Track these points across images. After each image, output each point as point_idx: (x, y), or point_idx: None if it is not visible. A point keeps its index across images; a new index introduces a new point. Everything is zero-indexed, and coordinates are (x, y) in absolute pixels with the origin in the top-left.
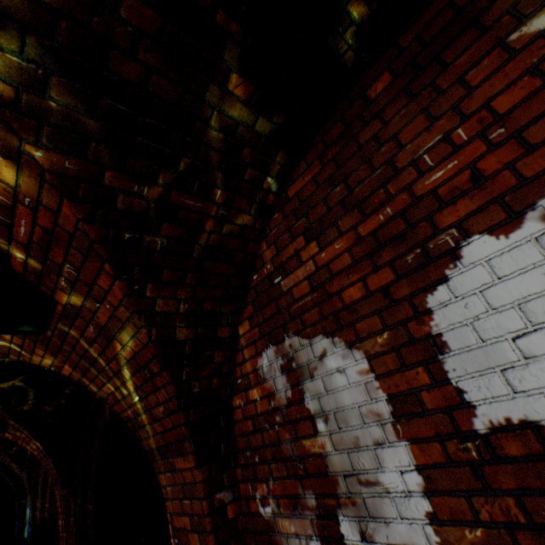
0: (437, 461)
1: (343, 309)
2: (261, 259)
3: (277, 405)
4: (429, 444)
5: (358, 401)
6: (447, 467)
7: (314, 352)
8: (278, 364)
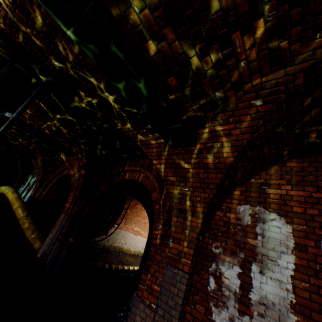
0: (303, 264)
1: (290, 211)
2: (259, 176)
3: (240, 223)
4: (303, 259)
5: (280, 238)
6: (306, 267)
7: (269, 217)
8: (248, 212)
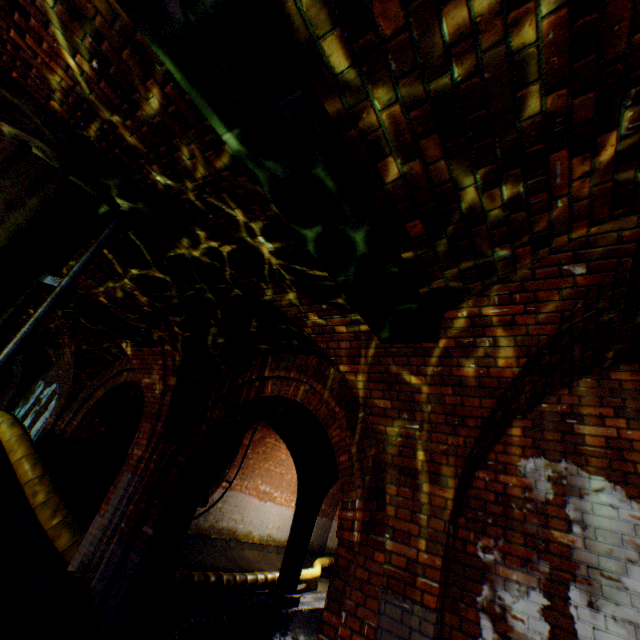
0: None
1: (633, 473)
2: (557, 398)
3: (531, 497)
4: None
5: (621, 530)
6: None
7: (590, 484)
8: (545, 473)
